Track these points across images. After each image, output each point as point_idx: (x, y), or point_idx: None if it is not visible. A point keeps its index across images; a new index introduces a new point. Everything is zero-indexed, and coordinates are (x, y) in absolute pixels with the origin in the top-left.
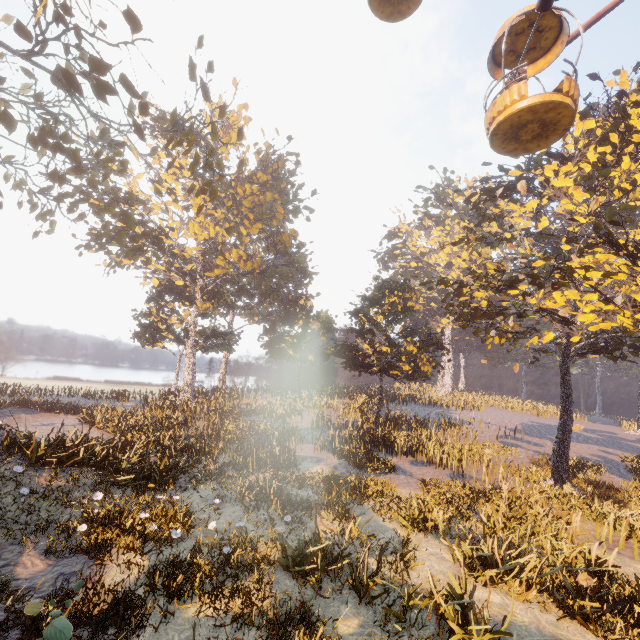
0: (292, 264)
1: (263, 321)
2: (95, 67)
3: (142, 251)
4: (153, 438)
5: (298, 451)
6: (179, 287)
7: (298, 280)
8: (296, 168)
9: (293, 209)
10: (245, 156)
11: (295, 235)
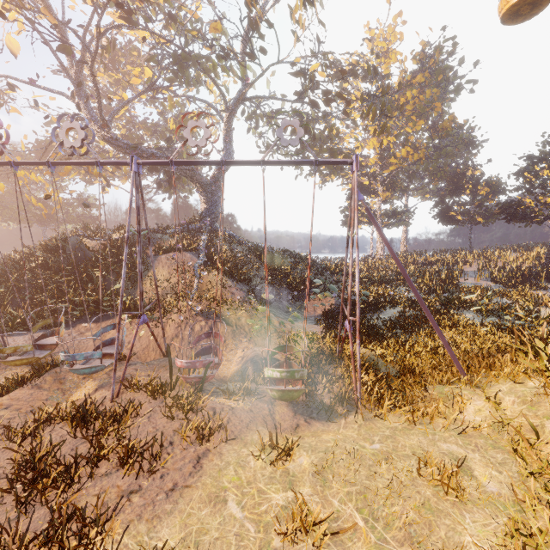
0: (456, 142)
1: (433, 197)
2: (325, 94)
3: (343, 170)
4: (368, 273)
5: (462, 280)
6: (365, 186)
7: (465, 153)
8: (453, 51)
9: (454, 88)
10: (403, 65)
11: (454, 120)
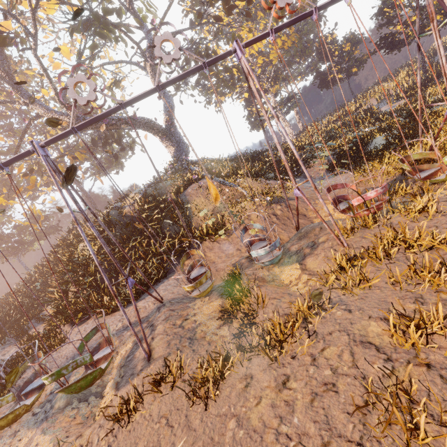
0: (309, 19)
1: (305, 75)
2: (225, 3)
3: (239, 81)
4: None
5: (378, 112)
6: None
7: (315, 27)
8: None
9: None
10: None
11: None
